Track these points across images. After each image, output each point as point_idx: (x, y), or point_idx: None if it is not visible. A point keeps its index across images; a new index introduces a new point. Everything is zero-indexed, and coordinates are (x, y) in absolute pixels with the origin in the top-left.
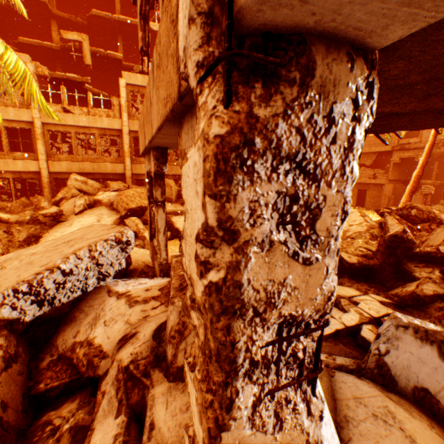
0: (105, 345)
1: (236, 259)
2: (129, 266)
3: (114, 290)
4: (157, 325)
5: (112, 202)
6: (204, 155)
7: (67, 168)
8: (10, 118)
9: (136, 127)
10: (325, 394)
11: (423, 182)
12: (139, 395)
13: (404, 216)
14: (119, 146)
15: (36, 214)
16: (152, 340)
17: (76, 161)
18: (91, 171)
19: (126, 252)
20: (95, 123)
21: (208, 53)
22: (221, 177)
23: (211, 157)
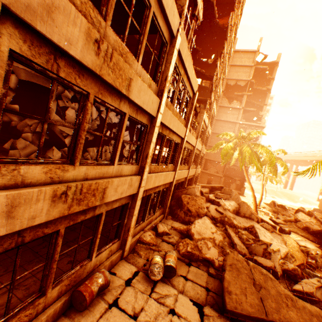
0: None
1: None
2: None
3: None
4: None
5: (233, 210)
6: None
7: (178, 176)
8: (179, 134)
9: (197, 145)
10: None
11: (236, 179)
12: None
13: (308, 214)
14: (189, 157)
15: (258, 234)
16: None
17: (180, 170)
18: (182, 177)
19: None
20: (192, 142)
21: None
22: None
23: None
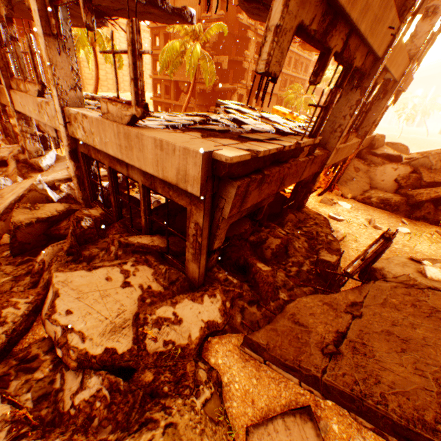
0: (5, 156)
1: (22, 127)
2: (1, 146)
3: (1, 148)
4: (19, 150)
5: None
6: (17, 119)
7: None
8: None
9: None
10: (57, 157)
11: (210, 108)
12: (18, 158)
13: None
14: None
15: None
16: (18, 152)
17: None
18: None
19: (0, 138)
20: None
21: (15, 110)
22: (18, 121)
23: (17, 120)
